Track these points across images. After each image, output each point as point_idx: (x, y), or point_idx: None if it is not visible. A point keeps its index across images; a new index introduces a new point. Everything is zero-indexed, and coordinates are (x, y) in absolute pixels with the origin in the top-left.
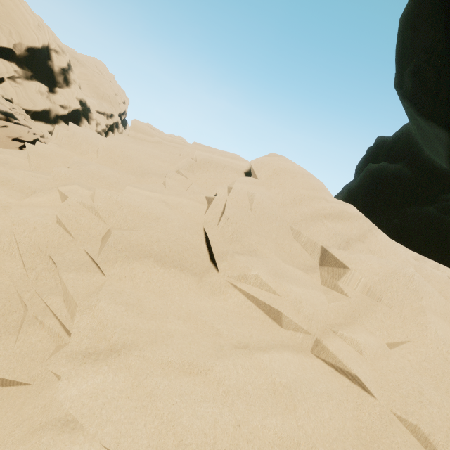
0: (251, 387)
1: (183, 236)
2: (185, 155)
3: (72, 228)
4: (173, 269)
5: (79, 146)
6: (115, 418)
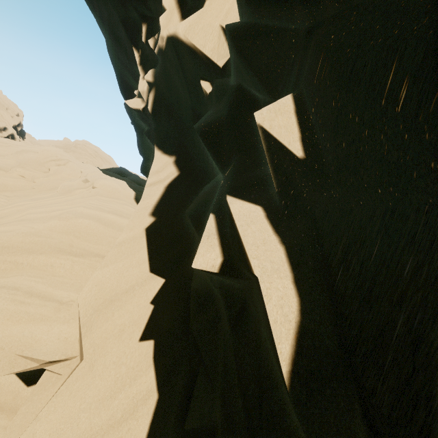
0: (10, 180)
1: (3, 165)
2: (19, 149)
3: None
4: None
5: None
6: None
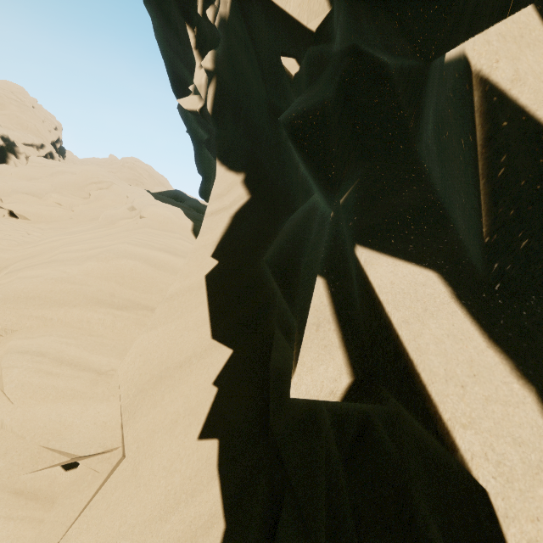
0: (44, 209)
1: (37, 191)
2: (55, 170)
3: (3, 190)
4: (31, 196)
5: (2, 173)
6: (13, 207)
